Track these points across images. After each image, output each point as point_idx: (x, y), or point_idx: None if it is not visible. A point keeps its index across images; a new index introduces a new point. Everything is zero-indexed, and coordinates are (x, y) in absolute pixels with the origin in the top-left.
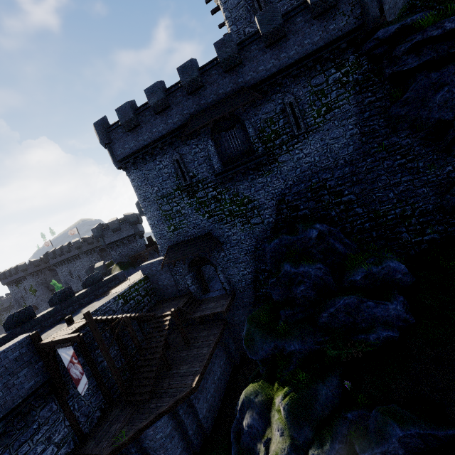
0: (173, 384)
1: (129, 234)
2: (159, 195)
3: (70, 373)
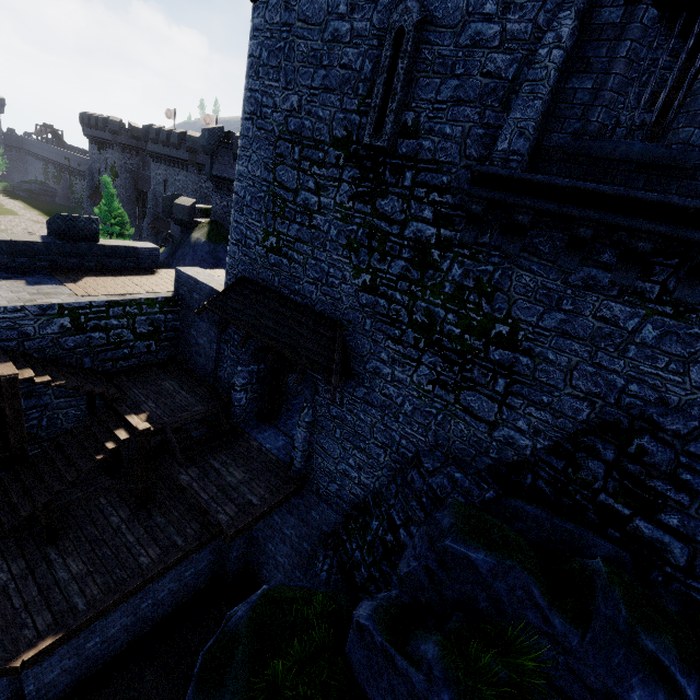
0: (8, 596)
1: None
2: (290, 128)
3: None
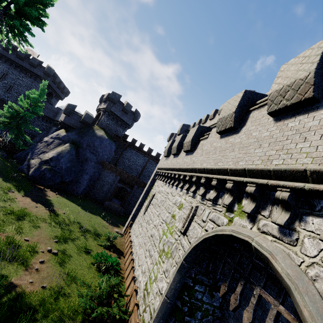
0: None
1: (127, 122)
2: None
3: None
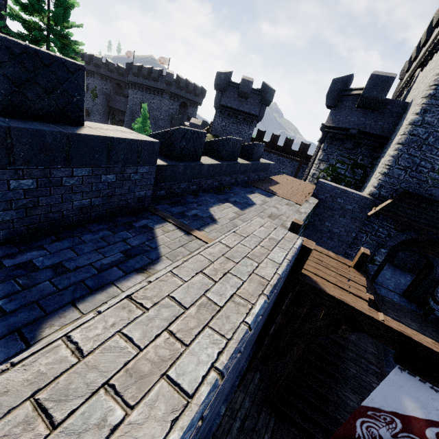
0: None
1: (252, 112)
2: None
3: (354, 419)
